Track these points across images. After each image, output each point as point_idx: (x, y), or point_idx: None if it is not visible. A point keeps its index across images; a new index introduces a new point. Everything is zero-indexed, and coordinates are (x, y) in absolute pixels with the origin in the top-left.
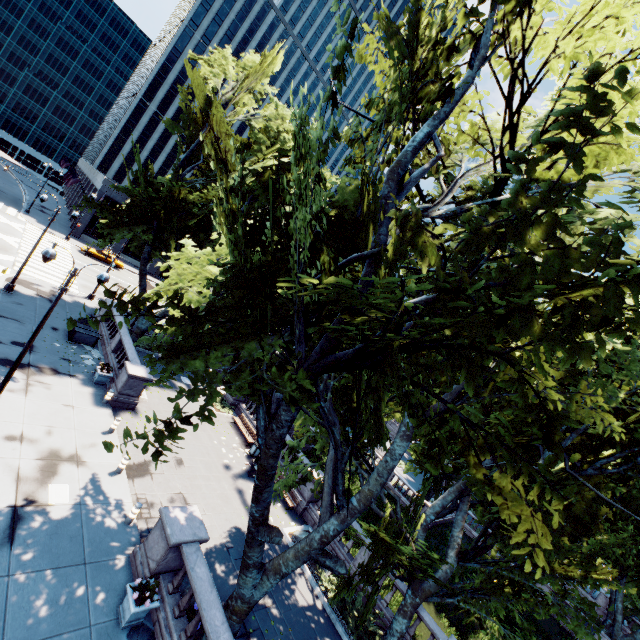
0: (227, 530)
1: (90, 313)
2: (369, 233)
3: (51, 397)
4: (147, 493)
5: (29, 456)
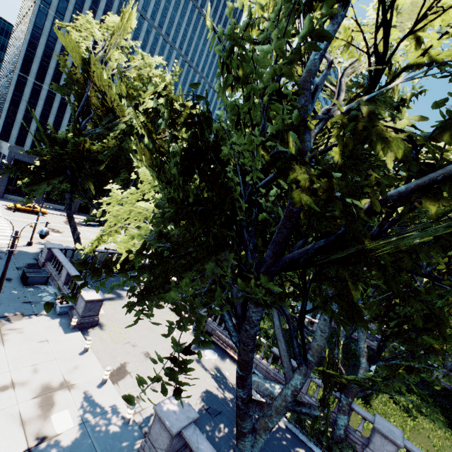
0: (201, 395)
1: (33, 257)
2: (288, 143)
3: (26, 339)
4: (132, 390)
5: (25, 398)
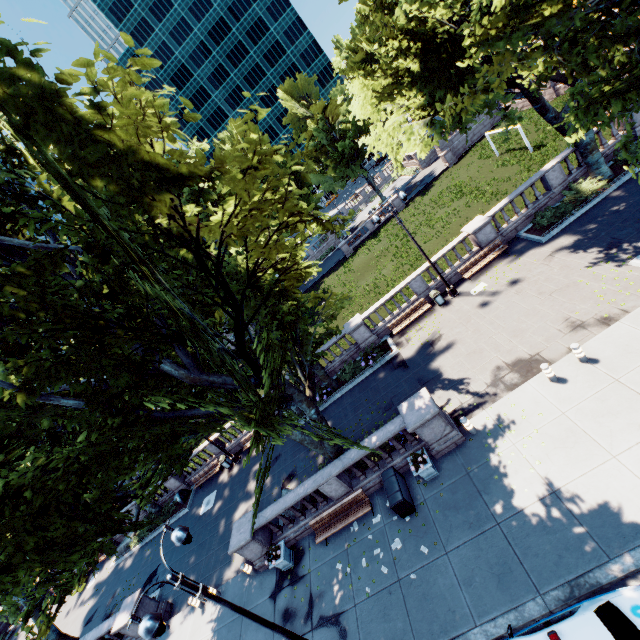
0: (83, 622)
1: None
2: None
3: None
4: None
5: None
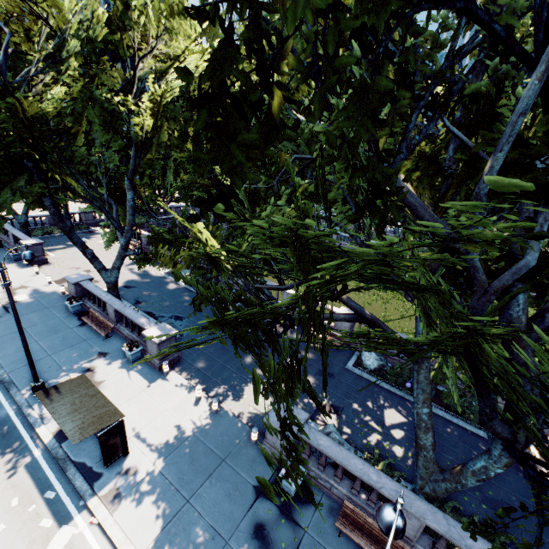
0: (124, 282)
1: None
2: None
3: None
4: None
5: None
